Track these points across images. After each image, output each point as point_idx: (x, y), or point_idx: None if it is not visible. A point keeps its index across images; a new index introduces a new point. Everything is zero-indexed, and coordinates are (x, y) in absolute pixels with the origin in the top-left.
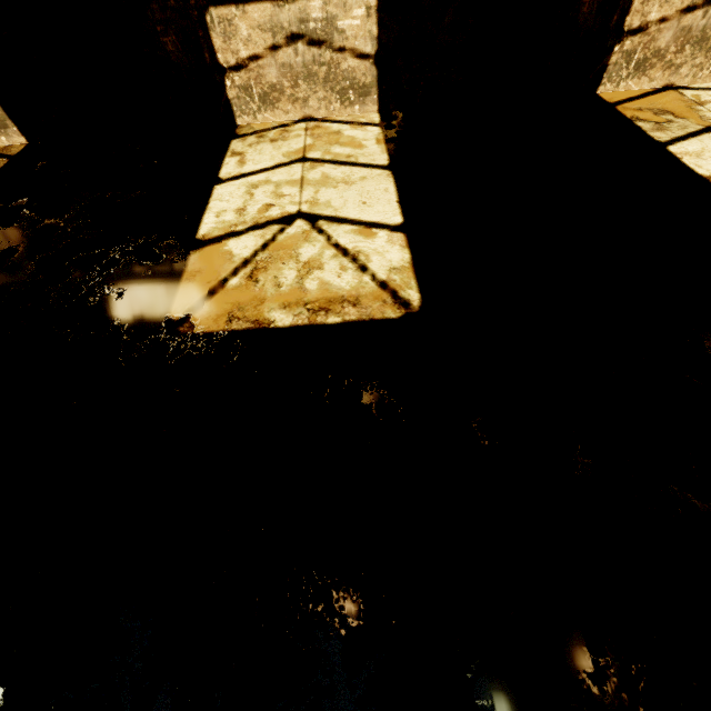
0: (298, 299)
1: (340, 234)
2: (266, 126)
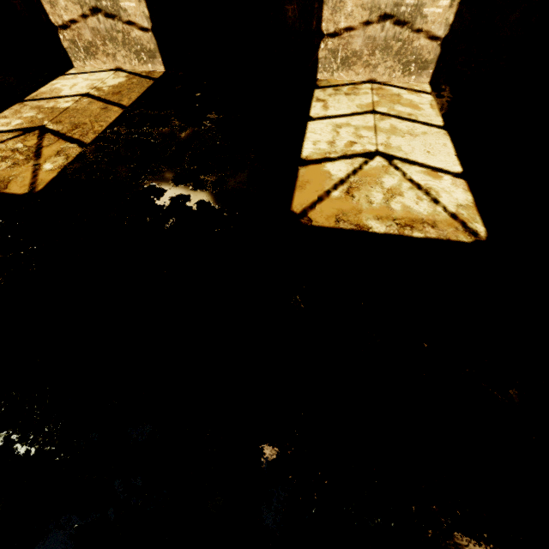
0: (387, 215)
1: (413, 173)
2: (339, 82)
